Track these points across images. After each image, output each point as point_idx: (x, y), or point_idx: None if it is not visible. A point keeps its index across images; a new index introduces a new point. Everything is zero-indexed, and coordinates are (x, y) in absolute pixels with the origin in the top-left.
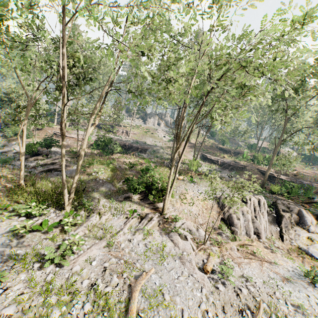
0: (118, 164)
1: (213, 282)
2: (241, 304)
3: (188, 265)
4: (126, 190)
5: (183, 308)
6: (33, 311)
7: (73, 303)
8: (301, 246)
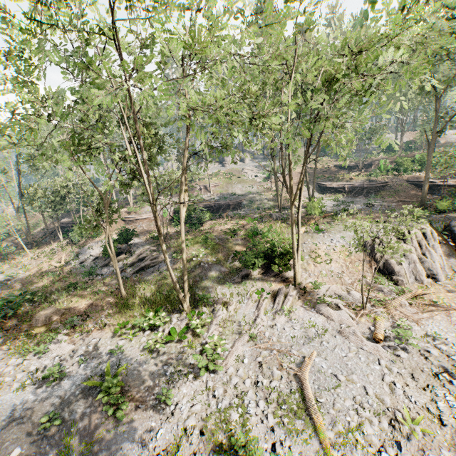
0: (215, 236)
1: (390, 350)
2: (433, 368)
3: (352, 338)
4: (240, 267)
5: (364, 385)
6: (212, 418)
7: (246, 404)
8: None
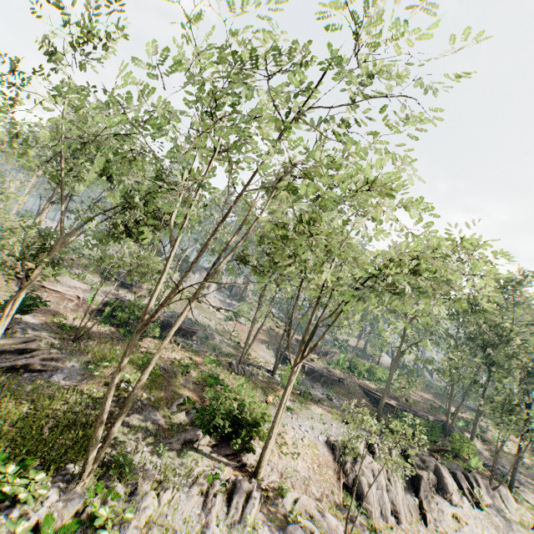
0: (159, 363)
1: None
2: None
3: None
4: (185, 424)
5: None
6: None
7: None
8: (450, 532)
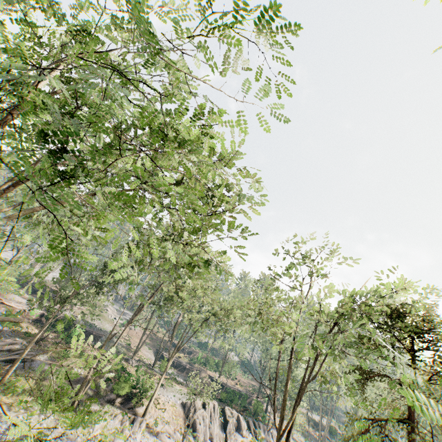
0: (88, 357)
1: None
2: None
3: None
4: (107, 392)
5: None
6: None
7: None
8: None
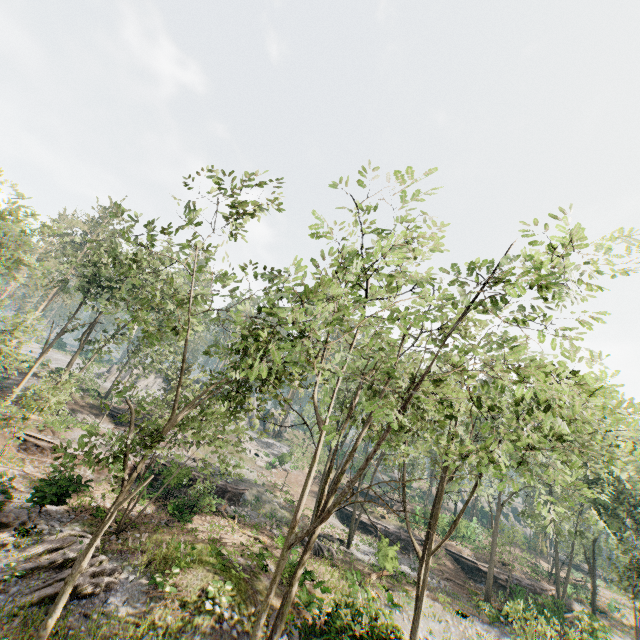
0: (229, 555)
1: None
2: None
3: None
4: None
5: None
6: None
7: None
8: None
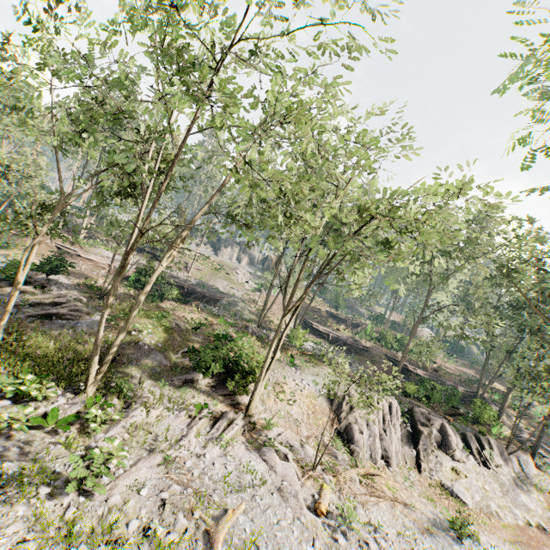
0: (173, 320)
1: (329, 530)
2: None
3: (292, 502)
4: (188, 368)
5: None
6: None
7: None
8: (445, 482)
